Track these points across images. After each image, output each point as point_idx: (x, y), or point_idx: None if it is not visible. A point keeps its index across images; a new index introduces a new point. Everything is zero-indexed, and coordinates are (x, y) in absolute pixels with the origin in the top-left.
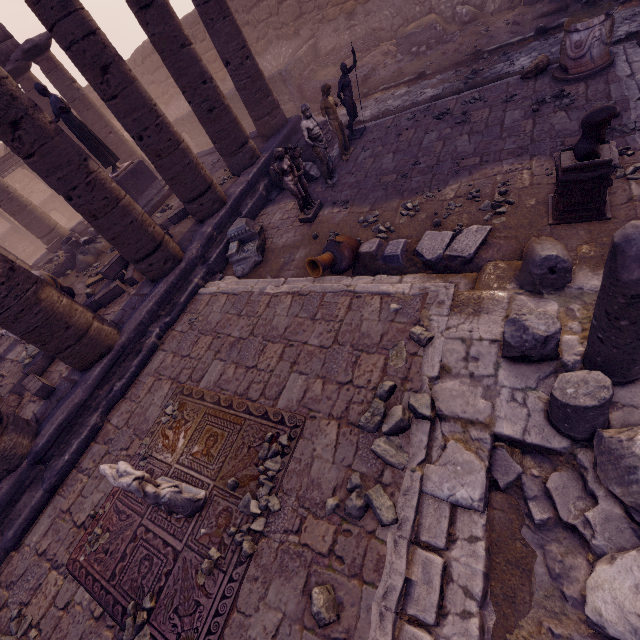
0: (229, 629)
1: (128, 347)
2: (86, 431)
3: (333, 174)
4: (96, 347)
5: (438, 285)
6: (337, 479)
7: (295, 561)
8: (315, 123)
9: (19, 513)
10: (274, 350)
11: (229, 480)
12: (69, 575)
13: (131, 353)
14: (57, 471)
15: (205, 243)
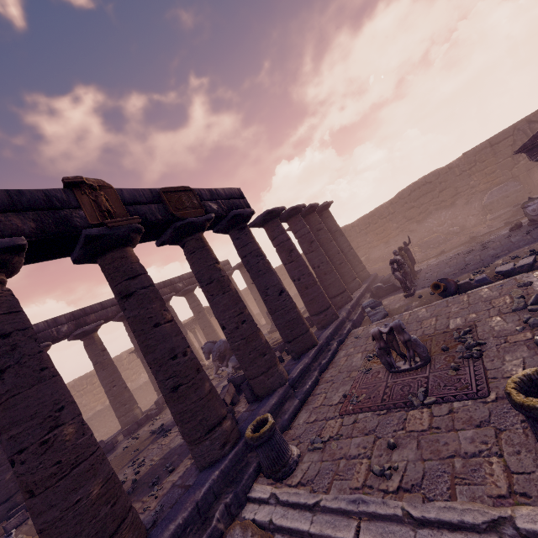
0: (490, 375)
1: (323, 347)
2: (313, 377)
3: (413, 282)
4: (312, 339)
5: (520, 275)
6: (515, 324)
7: (513, 347)
8: (400, 258)
9: (287, 409)
10: (429, 321)
11: (442, 345)
12: (345, 415)
13: (324, 352)
14: (303, 392)
15: (348, 312)
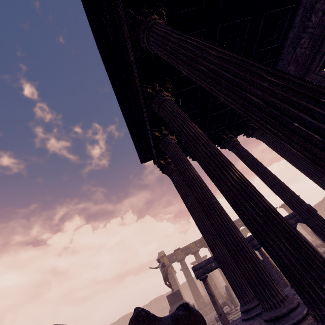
0: None
1: None
2: None
3: None
4: None
5: None
6: None
7: None
8: None
9: None
10: None
11: None
12: None
13: None
14: None
15: None
